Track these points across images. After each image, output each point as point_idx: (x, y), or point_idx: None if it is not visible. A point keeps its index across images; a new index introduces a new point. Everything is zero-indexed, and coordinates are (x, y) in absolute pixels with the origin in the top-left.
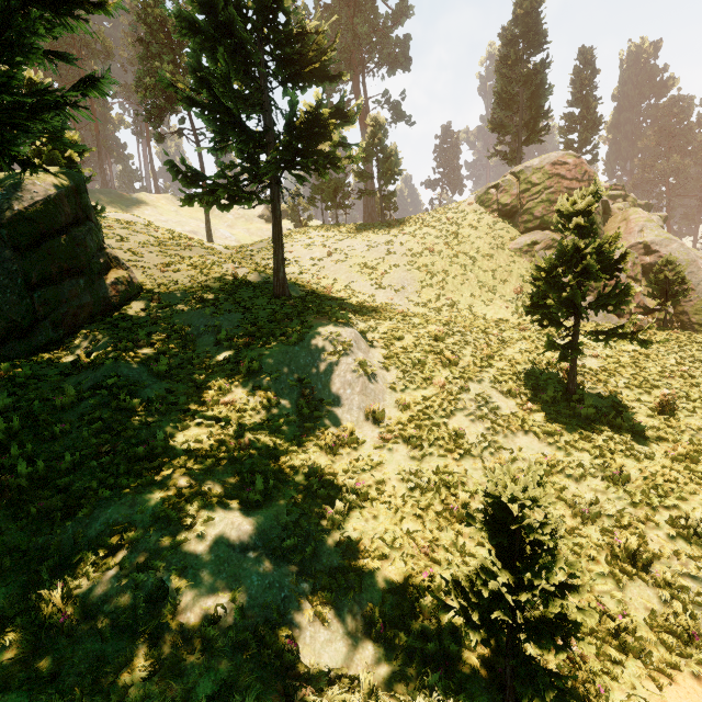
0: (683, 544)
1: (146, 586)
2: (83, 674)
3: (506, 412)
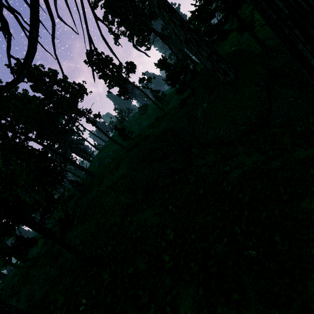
0: None
1: None
2: None
3: None
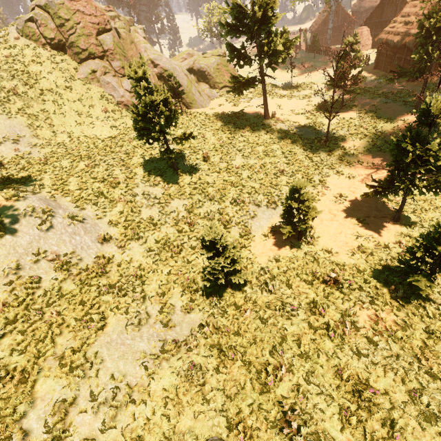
0: (236, 208)
1: (106, 398)
2: (123, 438)
3: (160, 195)
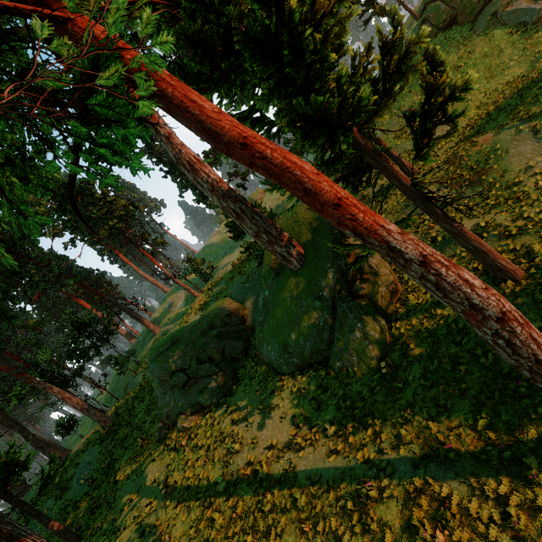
0: None
1: None
2: None
3: None
